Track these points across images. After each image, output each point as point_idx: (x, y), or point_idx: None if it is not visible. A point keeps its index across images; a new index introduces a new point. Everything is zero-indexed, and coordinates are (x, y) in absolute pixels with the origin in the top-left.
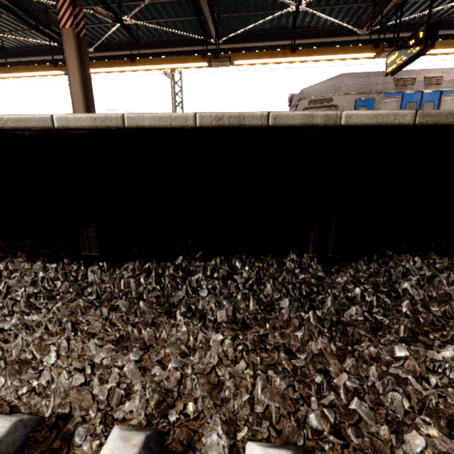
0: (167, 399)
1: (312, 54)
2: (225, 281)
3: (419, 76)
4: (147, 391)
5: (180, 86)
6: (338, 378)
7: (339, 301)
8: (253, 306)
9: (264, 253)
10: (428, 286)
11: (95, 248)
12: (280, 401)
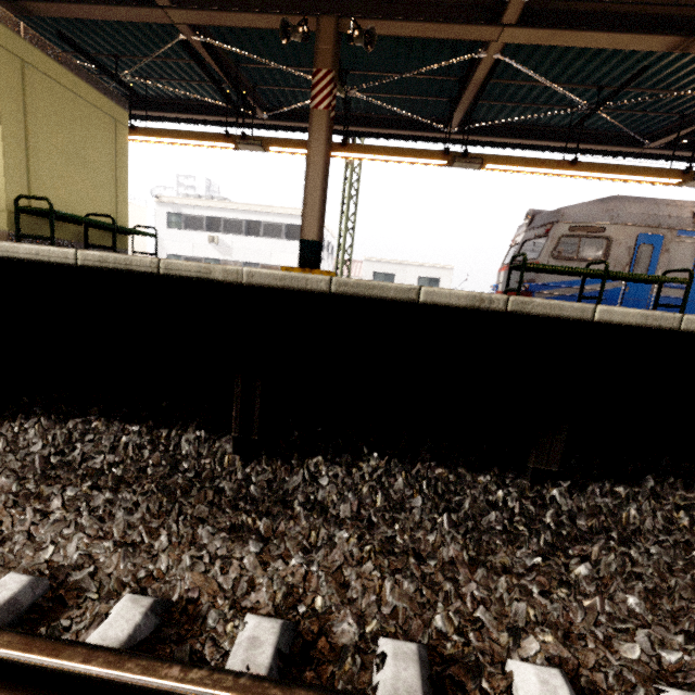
0: None
1: (597, 171)
2: None
3: None
4: None
5: (358, 174)
6: None
7: None
8: None
9: None
10: None
11: (556, 462)
12: None
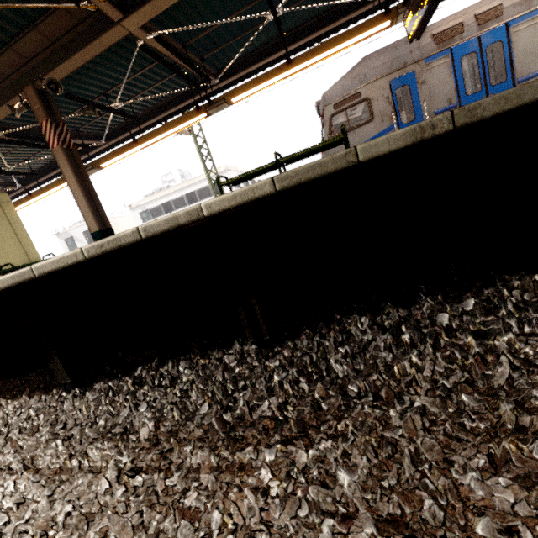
0: (49, 532)
1: (312, 56)
2: (166, 389)
3: (467, 18)
4: (33, 527)
5: (203, 137)
6: (188, 497)
7: (258, 395)
8: (177, 415)
9: (213, 346)
10: (357, 357)
11: (67, 376)
12: (117, 529)
